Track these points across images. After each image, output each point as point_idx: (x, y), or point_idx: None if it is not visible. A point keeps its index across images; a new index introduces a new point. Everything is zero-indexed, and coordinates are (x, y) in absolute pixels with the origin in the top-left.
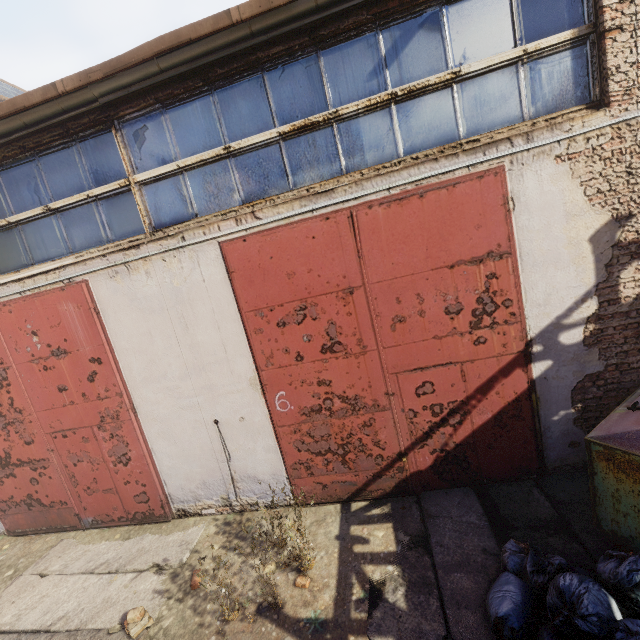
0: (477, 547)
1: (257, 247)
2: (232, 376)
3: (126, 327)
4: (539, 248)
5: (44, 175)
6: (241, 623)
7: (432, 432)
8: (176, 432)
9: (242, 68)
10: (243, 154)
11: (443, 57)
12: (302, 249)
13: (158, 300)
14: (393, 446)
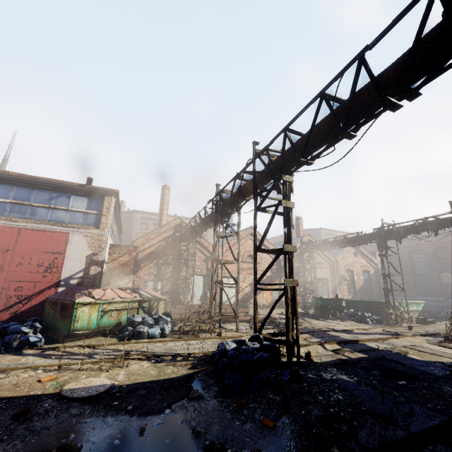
0: None
1: None
2: None
3: None
4: (73, 255)
5: None
6: None
7: (14, 305)
8: None
9: (8, 183)
10: None
11: (67, 204)
12: None
13: None
14: None
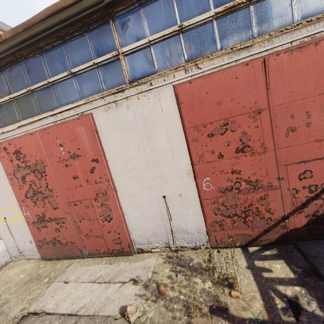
0: None
1: (198, 86)
2: (176, 169)
3: (113, 140)
4: None
5: (69, 53)
6: (202, 318)
7: (308, 203)
8: (139, 203)
9: None
10: (190, 29)
11: None
12: (228, 86)
13: (133, 123)
14: (279, 212)
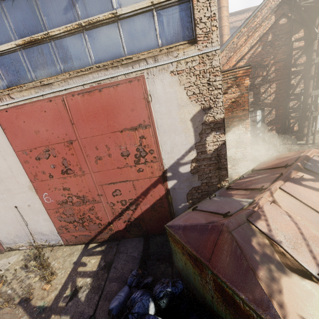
0: (129, 269)
1: (14, 115)
2: (18, 184)
3: None
4: (166, 123)
5: None
6: (9, 308)
7: (123, 213)
8: None
9: None
10: None
11: (106, 2)
12: (40, 118)
13: None
14: (105, 219)
